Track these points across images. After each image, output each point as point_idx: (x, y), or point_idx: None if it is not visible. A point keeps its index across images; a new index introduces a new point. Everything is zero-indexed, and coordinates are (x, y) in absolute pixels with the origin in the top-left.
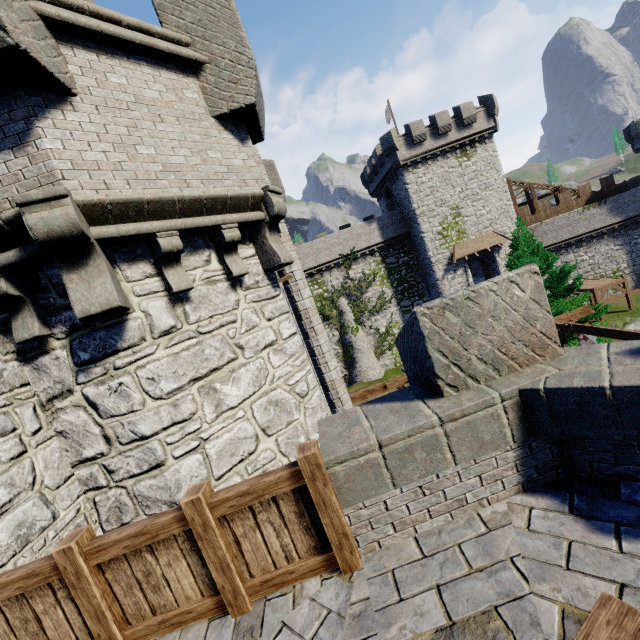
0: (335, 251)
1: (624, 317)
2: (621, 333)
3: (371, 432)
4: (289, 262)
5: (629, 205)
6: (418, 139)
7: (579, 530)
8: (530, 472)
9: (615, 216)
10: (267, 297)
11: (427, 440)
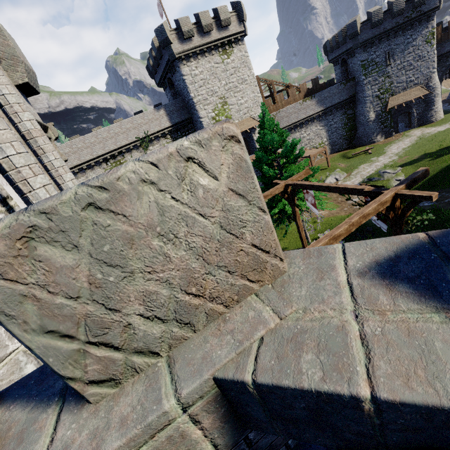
0: (132, 135)
1: (326, 173)
2: (328, 187)
3: None
4: None
5: (327, 99)
6: (187, 34)
7: None
8: None
9: (320, 106)
10: None
11: None
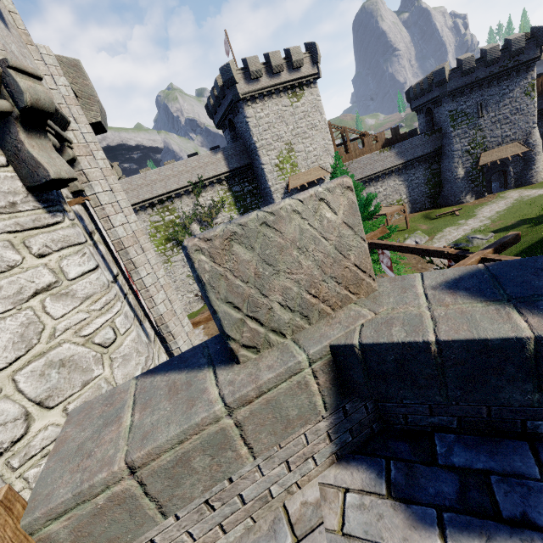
0: (184, 178)
1: (404, 234)
2: (407, 248)
3: (124, 442)
4: (68, 178)
5: (408, 151)
6: (255, 75)
7: (399, 524)
8: (344, 437)
9: (400, 159)
10: (35, 225)
11: (210, 440)
